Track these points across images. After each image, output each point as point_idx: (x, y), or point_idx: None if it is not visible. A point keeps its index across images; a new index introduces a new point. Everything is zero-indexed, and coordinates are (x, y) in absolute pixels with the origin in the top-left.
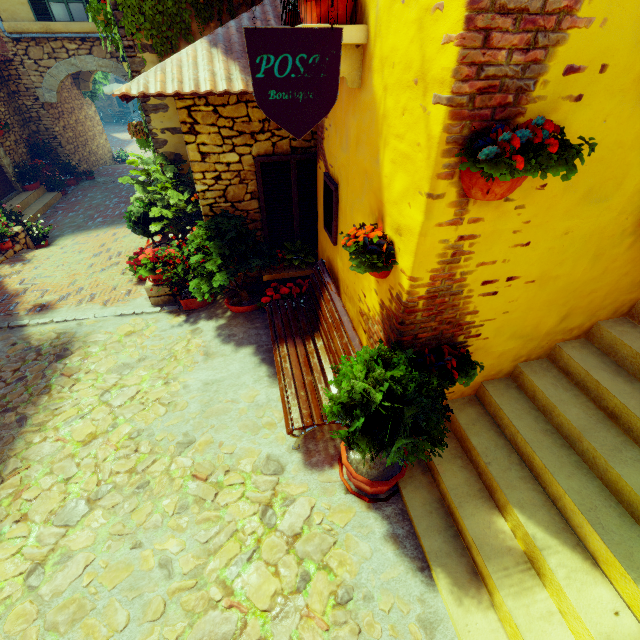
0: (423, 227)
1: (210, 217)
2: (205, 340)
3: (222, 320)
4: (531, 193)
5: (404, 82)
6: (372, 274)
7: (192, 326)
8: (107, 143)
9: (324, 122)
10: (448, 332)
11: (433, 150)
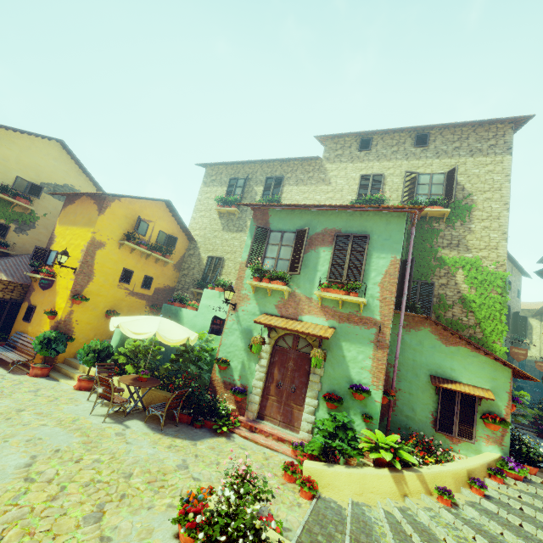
0: (65, 307)
1: None
2: None
3: None
4: (84, 306)
5: (64, 288)
6: (51, 318)
7: None
8: None
9: (33, 292)
10: (68, 332)
11: (68, 296)
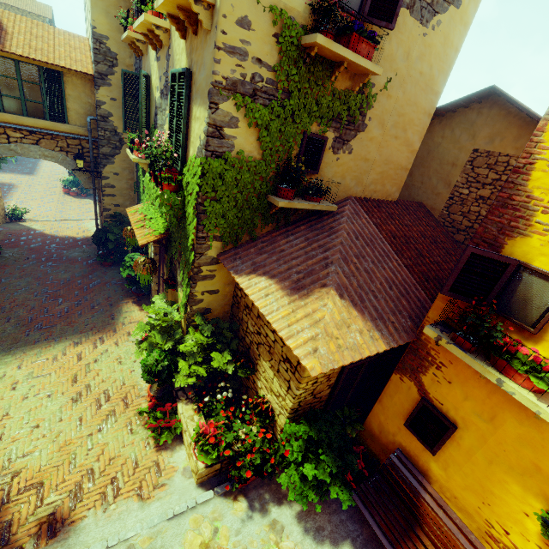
0: None
1: (295, 409)
2: (296, 541)
3: (296, 504)
4: None
5: None
6: None
7: (266, 517)
8: (1, 200)
9: (430, 367)
10: None
11: None
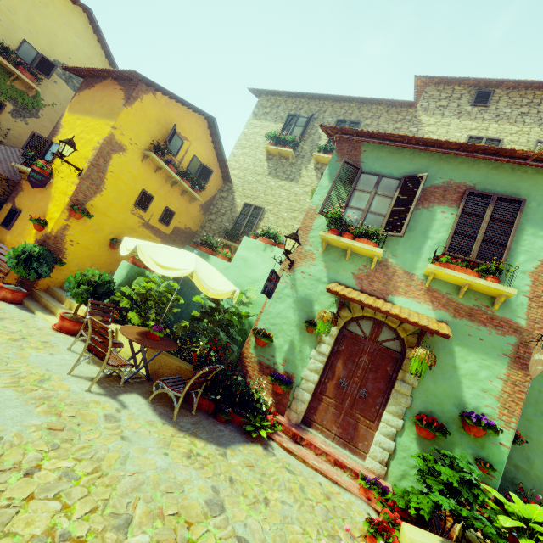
0: (59, 217)
1: None
2: None
3: None
4: (84, 223)
5: (61, 193)
6: (37, 229)
7: None
8: None
9: (20, 192)
10: (57, 252)
11: (65, 204)
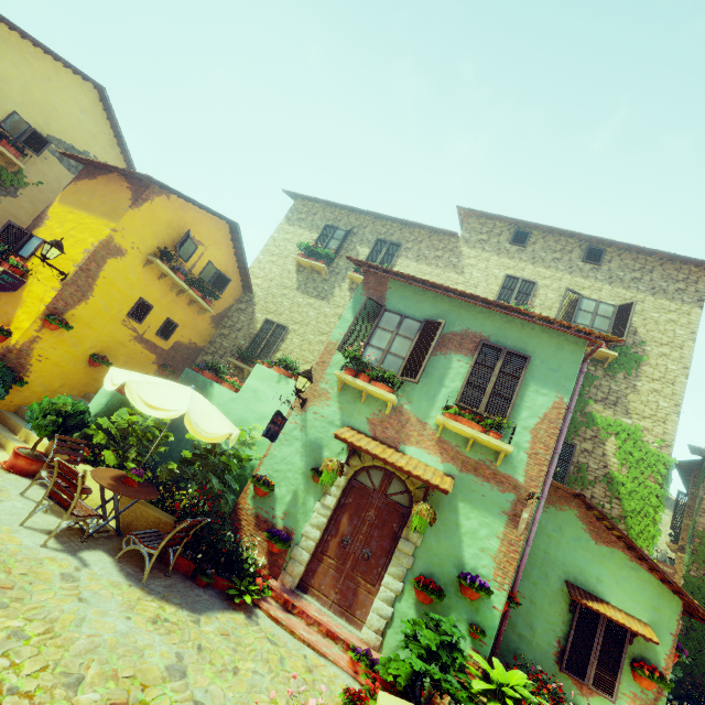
0: (29, 328)
1: None
2: None
3: None
4: (60, 335)
5: (36, 298)
6: None
7: None
8: None
9: None
10: (19, 369)
11: (40, 313)
